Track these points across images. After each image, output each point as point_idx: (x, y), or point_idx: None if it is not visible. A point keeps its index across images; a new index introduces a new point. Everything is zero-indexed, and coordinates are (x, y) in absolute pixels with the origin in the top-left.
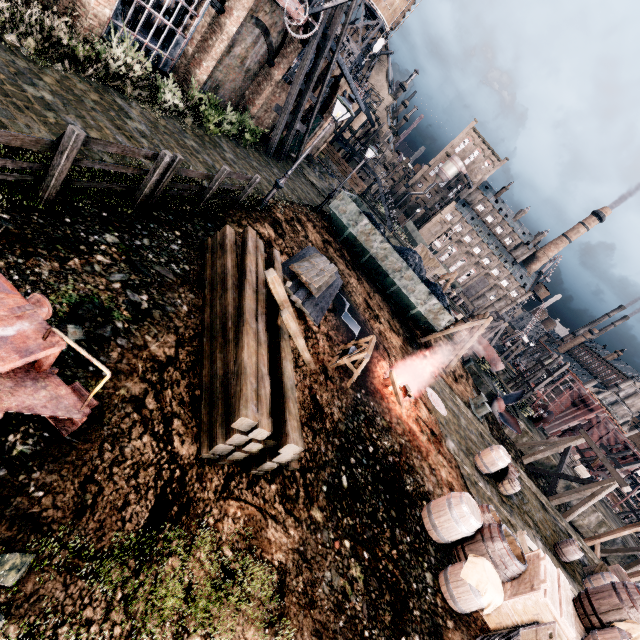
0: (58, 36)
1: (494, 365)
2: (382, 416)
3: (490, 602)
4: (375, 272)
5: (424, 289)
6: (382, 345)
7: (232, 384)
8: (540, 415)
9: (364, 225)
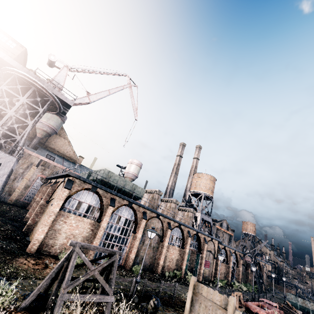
0: (233, 285)
1: None
2: None
3: None
4: None
5: None
6: None
7: None
8: None
9: (300, 300)
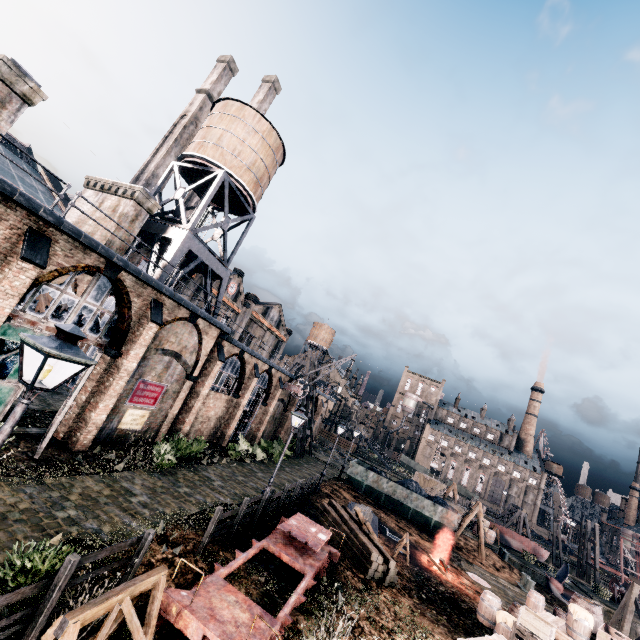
0: (229, 452)
1: (539, 554)
2: (434, 578)
3: (512, 625)
4: (394, 505)
5: (429, 502)
6: (419, 547)
7: (363, 550)
8: (618, 591)
9: (372, 476)
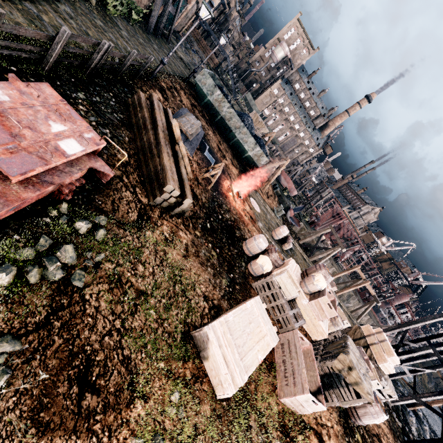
0: None
1: (292, 192)
2: (226, 205)
3: (266, 269)
4: (224, 128)
5: (253, 141)
6: (227, 172)
7: (160, 174)
8: (313, 220)
9: (218, 95)
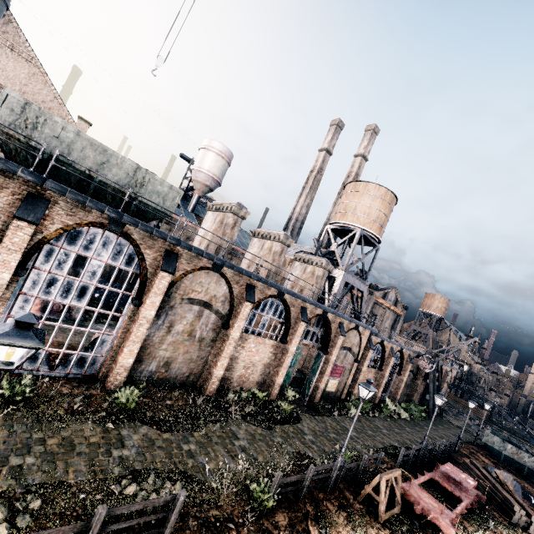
0: (383, 410)
1: None
2: None
3: None
4: None
5: None
6: None
7: (506, 502)
8: None
9: (510, 448)
